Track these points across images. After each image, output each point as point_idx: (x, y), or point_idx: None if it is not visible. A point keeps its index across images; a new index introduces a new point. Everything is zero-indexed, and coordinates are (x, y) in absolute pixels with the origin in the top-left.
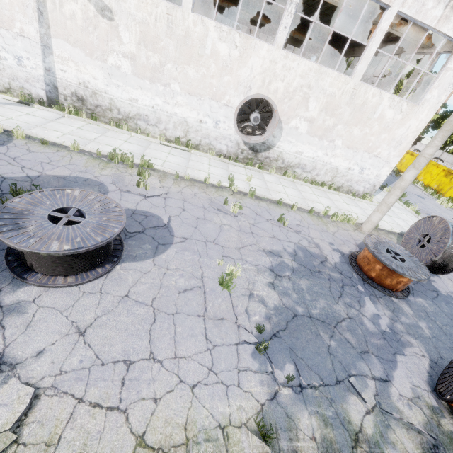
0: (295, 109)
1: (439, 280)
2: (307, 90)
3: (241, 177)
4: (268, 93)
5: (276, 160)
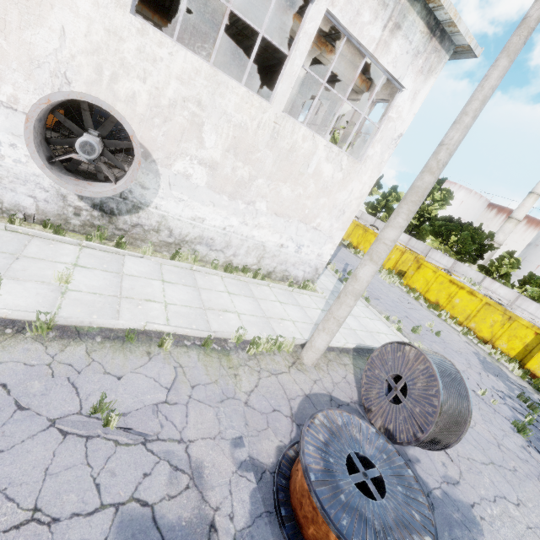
0: (179, 140)
1: (422, 451)
2: (197, 110)
3: (47, 271)
4: (115, 100)
5: (156, 230)
